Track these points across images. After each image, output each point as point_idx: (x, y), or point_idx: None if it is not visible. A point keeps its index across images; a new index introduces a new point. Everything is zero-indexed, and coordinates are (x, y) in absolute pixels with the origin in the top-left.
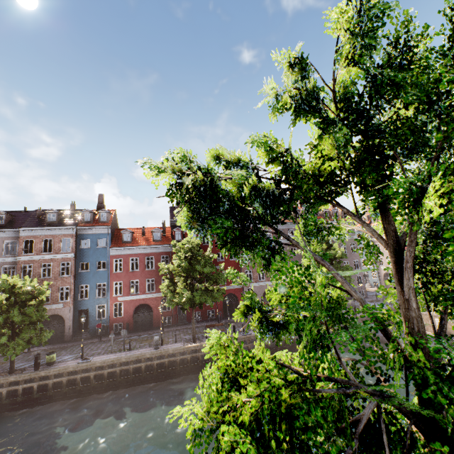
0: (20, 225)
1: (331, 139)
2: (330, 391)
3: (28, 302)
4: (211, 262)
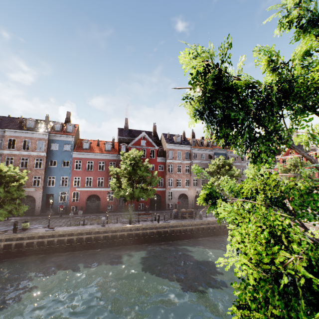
0: (5, 127)
1: None
2: None
3: (11, 184)
4: (148, 170)
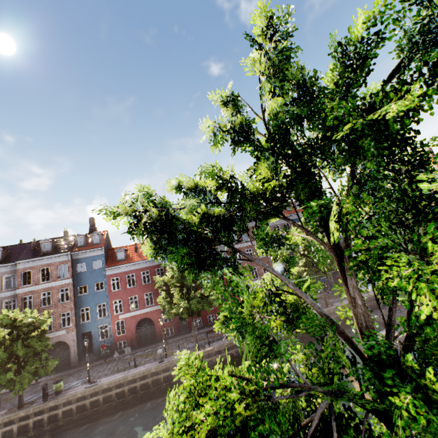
0: (16, 259)
1: (266, 163)
2: (283, 397)
3: (31, 334)
4: None
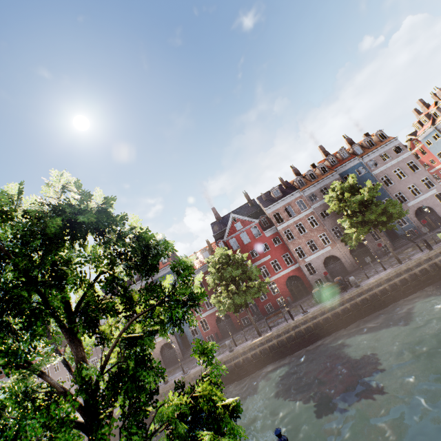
0: None
1: None
2: None
3: None
4: (241, 263)
